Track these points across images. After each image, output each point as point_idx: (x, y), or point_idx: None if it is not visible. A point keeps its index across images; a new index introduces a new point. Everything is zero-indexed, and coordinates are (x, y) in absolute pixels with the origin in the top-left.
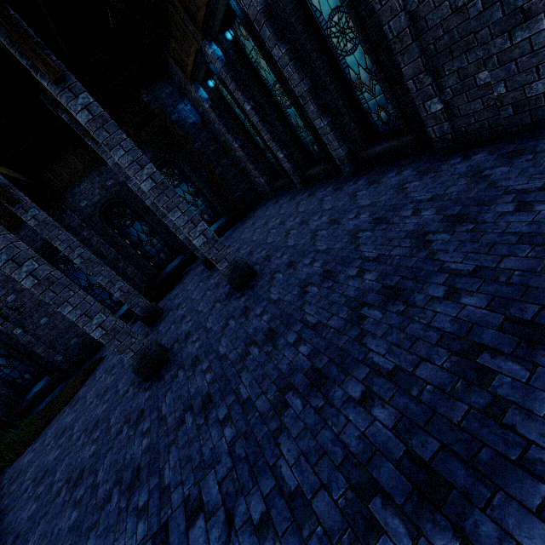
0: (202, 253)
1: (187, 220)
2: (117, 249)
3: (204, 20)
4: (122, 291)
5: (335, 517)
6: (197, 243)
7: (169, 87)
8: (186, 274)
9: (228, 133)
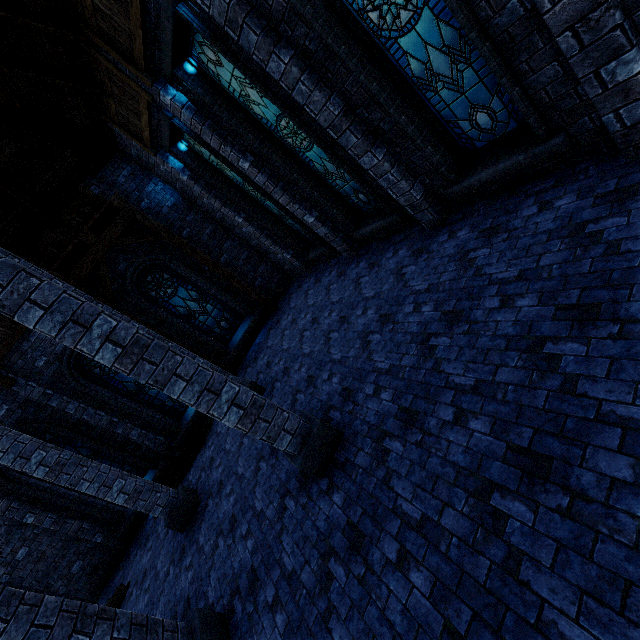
0: None
1: (200, 391)
2: (109, 409)
3: (146, 54)
4: (125, 493)
5: None
6: (227, 423)
7: (125, 166)
8: None
9: (224, 206)
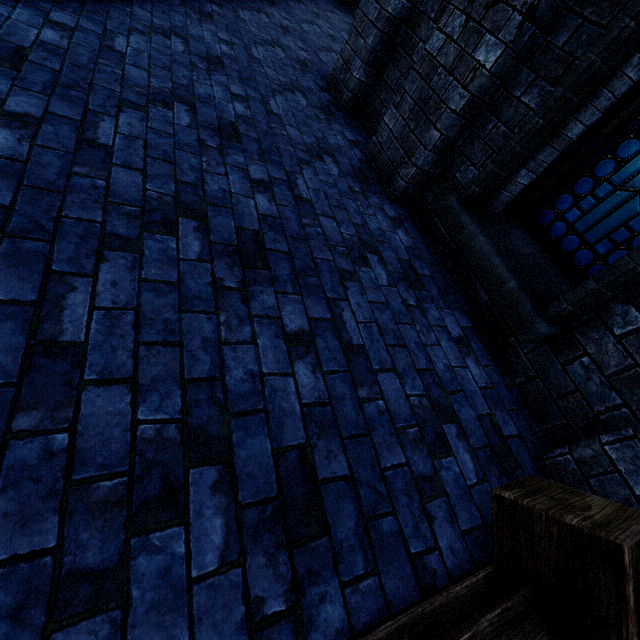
0: None
1: None
2: None
3: None
4: None
5: None
6: None
7: None
8: None
9: None
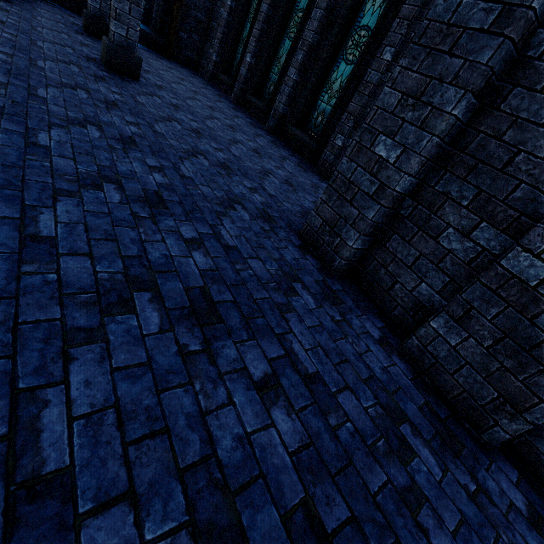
0: (97, 8)
1: None
2: None
3: None
4: None
5: (69, 170)
6: None
7: None
8: (47, 3)
9: None
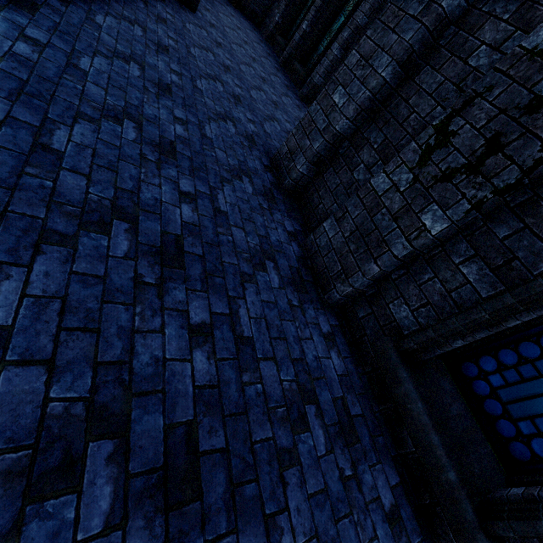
0: None
1: None
2: None
3: None
4: None
5: (110, 44)
6: None
7: None
8: None
9: None
